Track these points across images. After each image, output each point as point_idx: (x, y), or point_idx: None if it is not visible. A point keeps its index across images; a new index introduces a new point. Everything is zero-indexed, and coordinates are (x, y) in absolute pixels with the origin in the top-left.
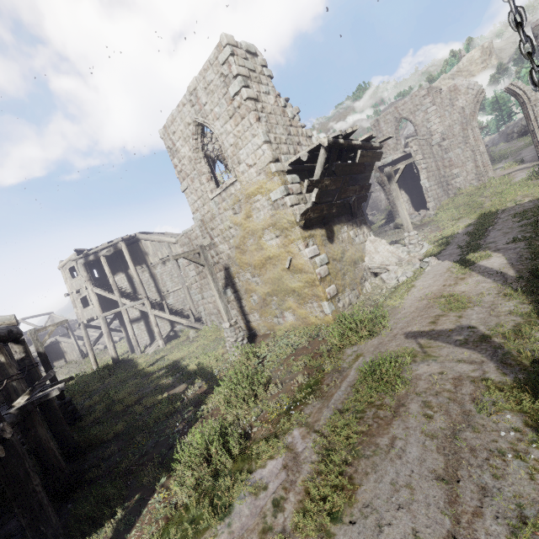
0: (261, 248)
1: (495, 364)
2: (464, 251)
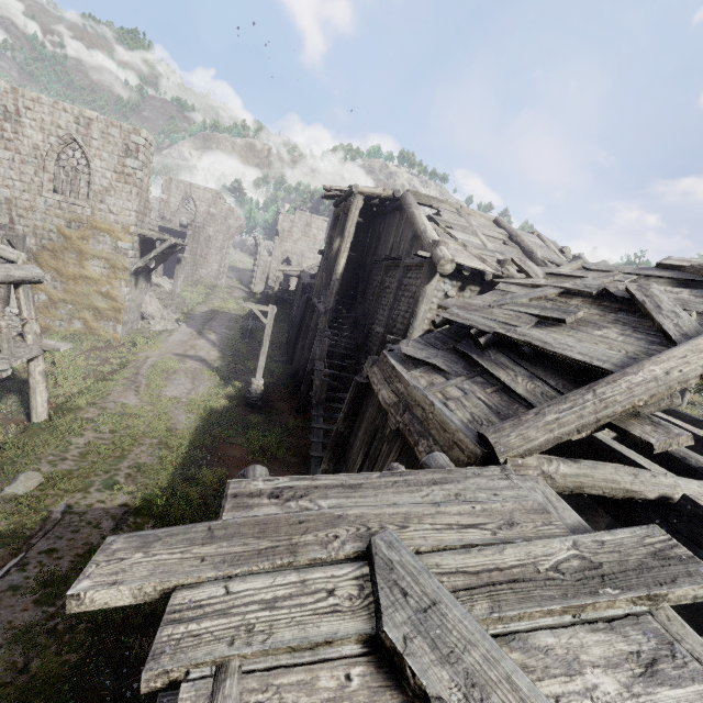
0: (82, 267)
1: (207, 367)
2: (200, 327)
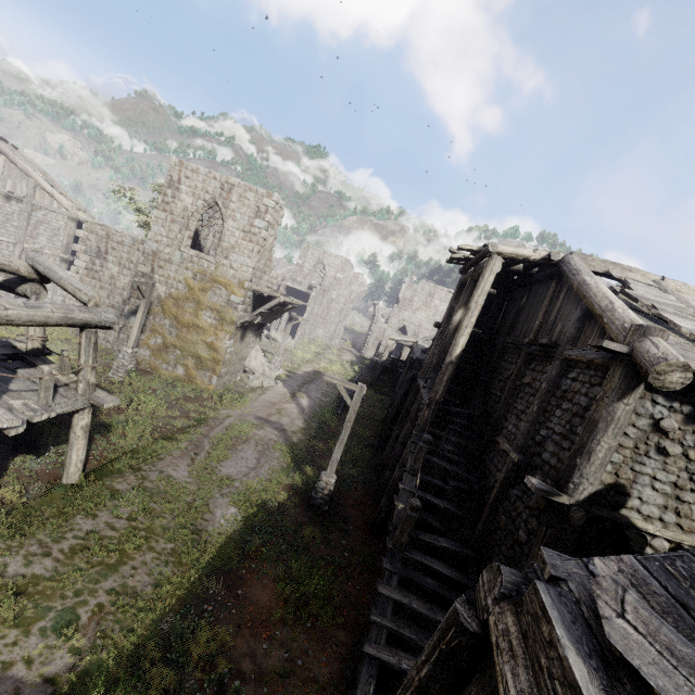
0: (196, 316)
1: (284, 439)
2: (297, 388)
